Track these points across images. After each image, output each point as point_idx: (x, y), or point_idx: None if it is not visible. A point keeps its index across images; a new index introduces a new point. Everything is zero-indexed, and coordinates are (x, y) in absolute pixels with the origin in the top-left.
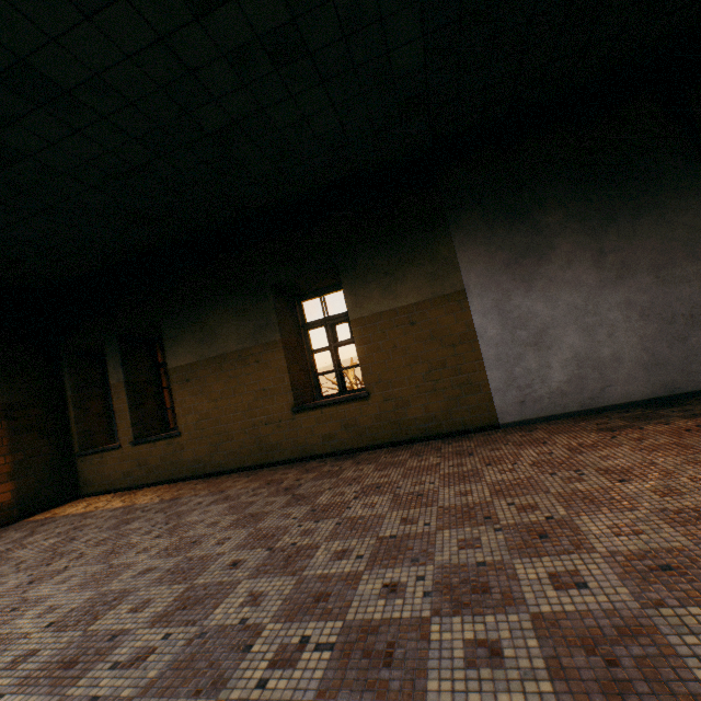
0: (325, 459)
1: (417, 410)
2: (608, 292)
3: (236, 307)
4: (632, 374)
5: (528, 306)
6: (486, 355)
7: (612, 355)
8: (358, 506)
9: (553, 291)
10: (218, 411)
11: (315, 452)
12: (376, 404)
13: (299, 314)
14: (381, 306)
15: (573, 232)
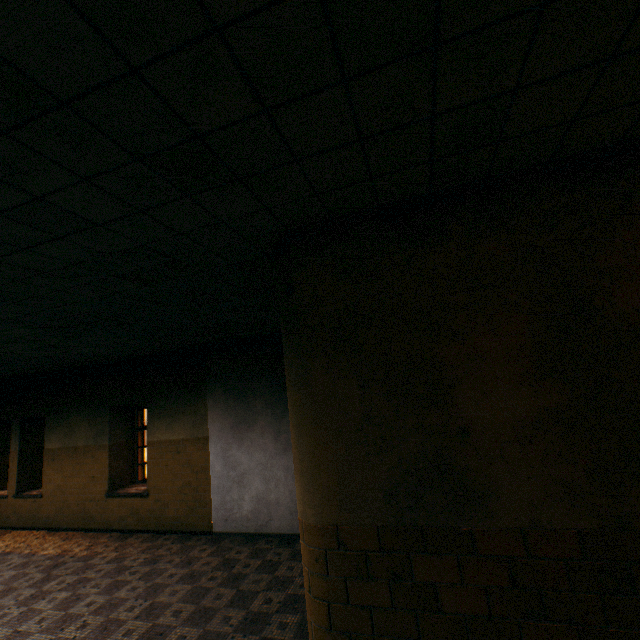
0: (116, 534)
1: (172, 511)
2: (279, 458)
3: (89, 416)
4: (284, 514)
5: (239, 456)
6: (213, 483)
7: (276, 499)
8: (49, 599)
9: (252, 450)
10: (66, 485)
11: (114, 527)
12: (151, 501)
13: (137, 420)
14: (165, 436)
15: (267, 414)
